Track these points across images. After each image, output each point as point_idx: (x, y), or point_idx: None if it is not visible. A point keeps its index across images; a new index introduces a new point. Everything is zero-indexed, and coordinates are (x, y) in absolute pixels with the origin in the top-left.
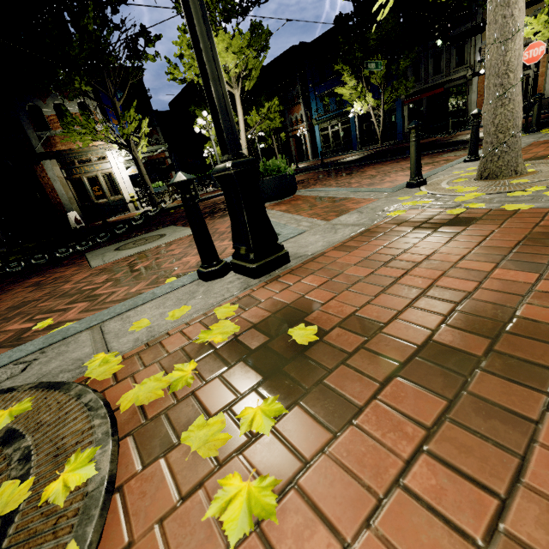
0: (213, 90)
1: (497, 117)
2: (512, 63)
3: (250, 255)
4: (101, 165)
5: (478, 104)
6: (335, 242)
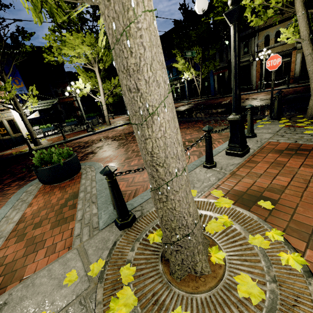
0: None
1: (159, 210)
2: (157, 155)
3: None
4: (5, 114)
5: (256, 77)
6: None
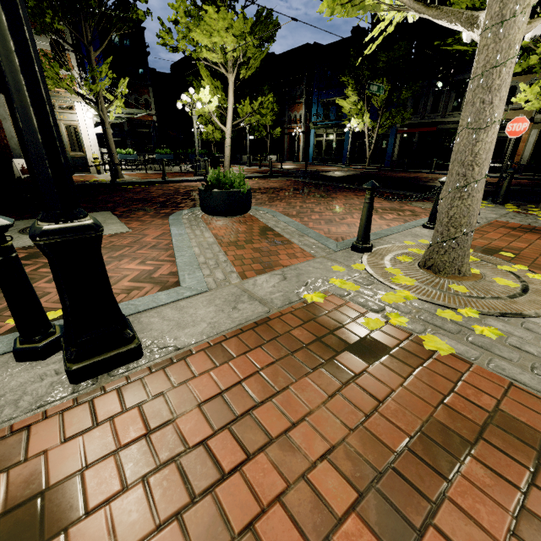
0: (18, 116)
1: (453, 208)
2: (480, 156)
3: (69, 350)
4: (66, 115)
5: None
6: (219, 331)
